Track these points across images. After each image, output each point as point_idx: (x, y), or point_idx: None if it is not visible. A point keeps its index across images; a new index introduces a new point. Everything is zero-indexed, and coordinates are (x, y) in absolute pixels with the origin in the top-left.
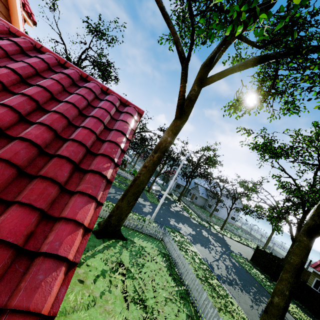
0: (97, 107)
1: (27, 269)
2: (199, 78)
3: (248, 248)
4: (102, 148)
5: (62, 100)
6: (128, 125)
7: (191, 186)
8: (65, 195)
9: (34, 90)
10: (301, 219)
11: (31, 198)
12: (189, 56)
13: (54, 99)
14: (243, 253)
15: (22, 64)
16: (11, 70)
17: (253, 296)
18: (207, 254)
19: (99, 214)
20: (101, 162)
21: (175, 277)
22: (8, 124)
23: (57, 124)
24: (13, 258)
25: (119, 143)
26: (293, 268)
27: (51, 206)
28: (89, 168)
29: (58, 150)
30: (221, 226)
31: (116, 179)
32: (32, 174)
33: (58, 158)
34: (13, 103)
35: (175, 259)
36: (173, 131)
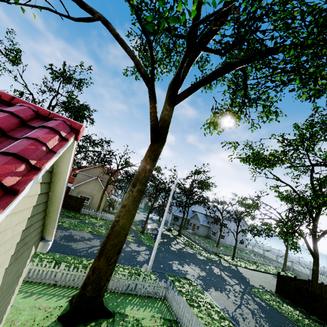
0: None
1: None
2: (169, 97)
3: (268, 276)
4: None
5: None
6: (41, 144)
7: (189, 215)
8: None
9: None
10: (313, 229)
11: None
12: (153, 76)
13: None
14: (265, 285)
15: None
16: None
17: None
18: (225, 300)
19: (74, 284)
20: None
21: None
22: None
23: None
24: None
25: None
26: None
27: None
28: None
29: None
30: (231, 255)
31: (102, 226)
32: None
33: None
34: None
35: (185, 326)
36: (151, 157)
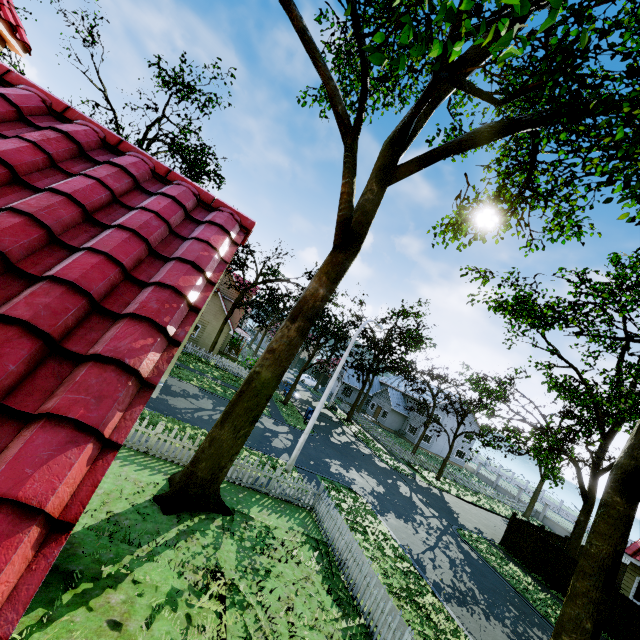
0: (136, 207)
1: None
2: (381, 168)
3: (495, 518)
4: (136, 300)
5: (43, 187)
6: (213, 250)
7: (373, 389)
8: (3, 426)
9: None
10: (598, 453)
11: None
12: (359, 123)
13: (19, 184)
14: (484, 529)
15: None
16: None
17: (512, 627)
18: (410, 535)
19: (174, 457)
20: (128, 334)
21: (340, 597)
22: None
23: (13, 240)
24: None
25: (183, 290)
26: (598, 566)
27: None
28: (90, 350)
29: (4, 303)
30: (437, 471)
31: (218, 379)
32: None
33: None
34: None
35: (340, 552)
36: (329, 274)
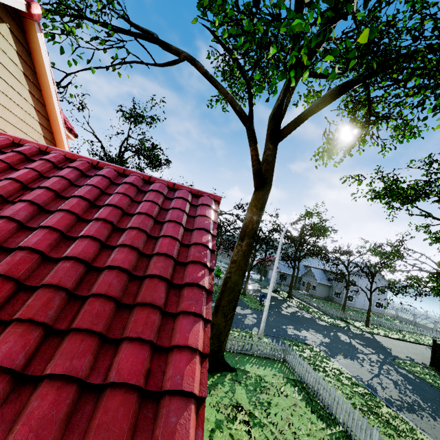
0: (169, 208)
1: (156, 414)
2: (271, 134)
3: (421, 347)
4: (189, 254)
5: (134, 212)
6: (209, 218)
7: (301, 272)
8: (168, 320)
9: (106, 211)
10: None
11: (137, 330)
12: (251, 113)
13: (125, 215)
14: (414, 357)
15: (87, 188)
16: (80, 197)
17: None
18: (357, 369)
19: None
20: (194, 271)
21: (321, 414)
22: (93, 255)
23: (138, 241)
24: (139, 402)
25: (206, 244)
26: None
27: (158, 336)
28: (183, 281)
29: (146, 270)
30: (364, 321)
31: None
32: (129, 303)
33: (149, 279)
34: (92, 231)
35: (312, 385)
36: (257, 206)
